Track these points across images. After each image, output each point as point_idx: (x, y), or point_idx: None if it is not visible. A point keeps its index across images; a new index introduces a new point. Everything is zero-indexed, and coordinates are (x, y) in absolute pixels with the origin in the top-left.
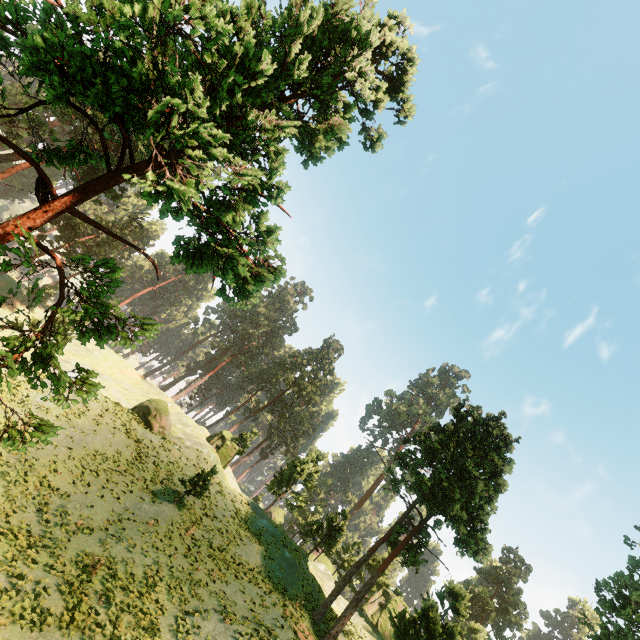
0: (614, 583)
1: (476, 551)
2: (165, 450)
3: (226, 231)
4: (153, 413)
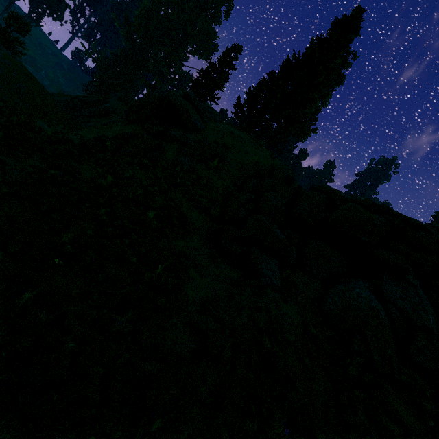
0: None
1: None
2: None
3: None
4: None
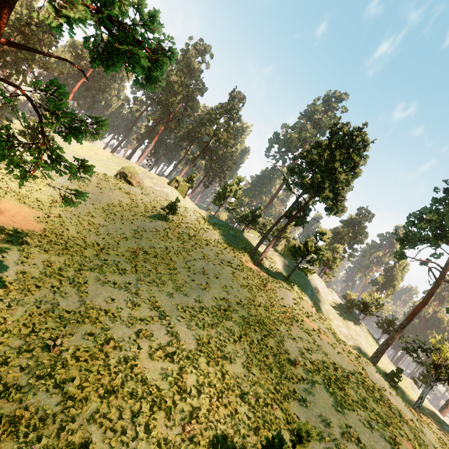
0: (419, 213)
1: (337, 212)
2: (146, 195)
3: (119, 26)
4: (129, 175)
